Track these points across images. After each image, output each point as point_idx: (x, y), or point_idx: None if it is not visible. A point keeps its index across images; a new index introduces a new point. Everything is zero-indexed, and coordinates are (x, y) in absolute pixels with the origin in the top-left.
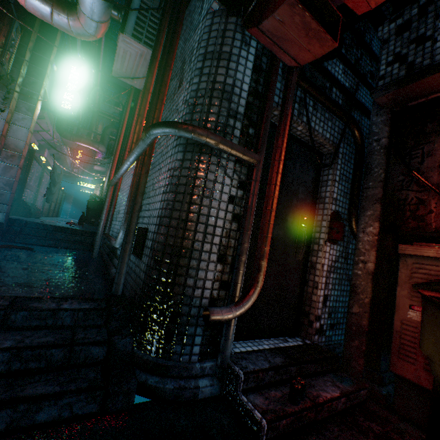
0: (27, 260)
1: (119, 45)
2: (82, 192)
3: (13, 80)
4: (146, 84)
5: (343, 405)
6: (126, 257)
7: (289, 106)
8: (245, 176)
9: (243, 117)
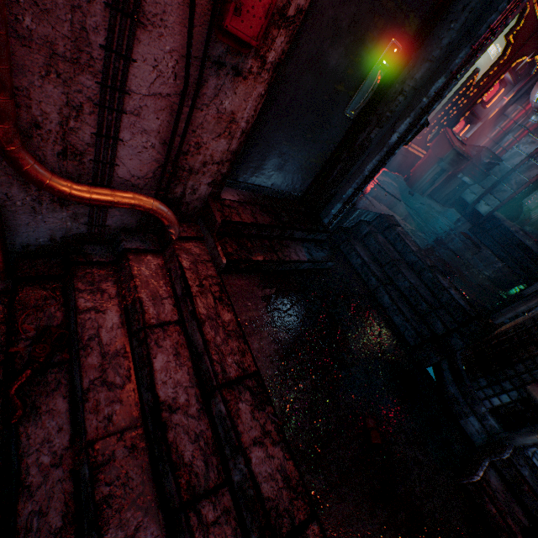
0: (466, 254)
1: None
2: None
3: None
4: None
5: None
6: (531, 301)
7: None
8: None
9: None
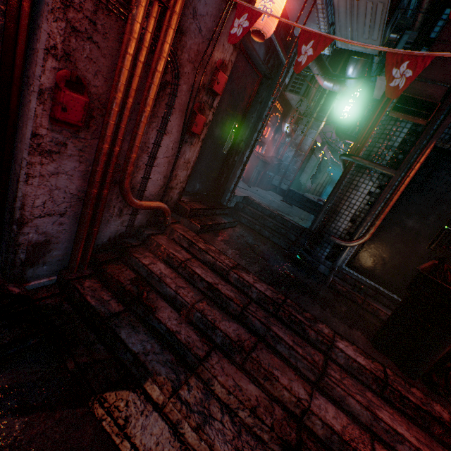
0: (287, 208)
1: (377, 82)
2: None
3: (311, 115)
4: (367, 121)
5: None
6: (320, 214)
7: (430, 142)
8: (384, 182)
9: (396, 149)
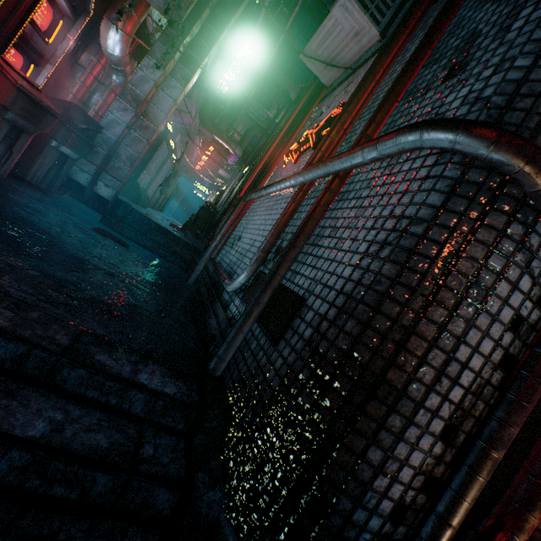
0: (117, 261)
1: (333, 12)
2: (194, 193)
3: (183, 33)
4: (375, 66)
5: None
6: (248, 324)
7: None
8: None
9: None
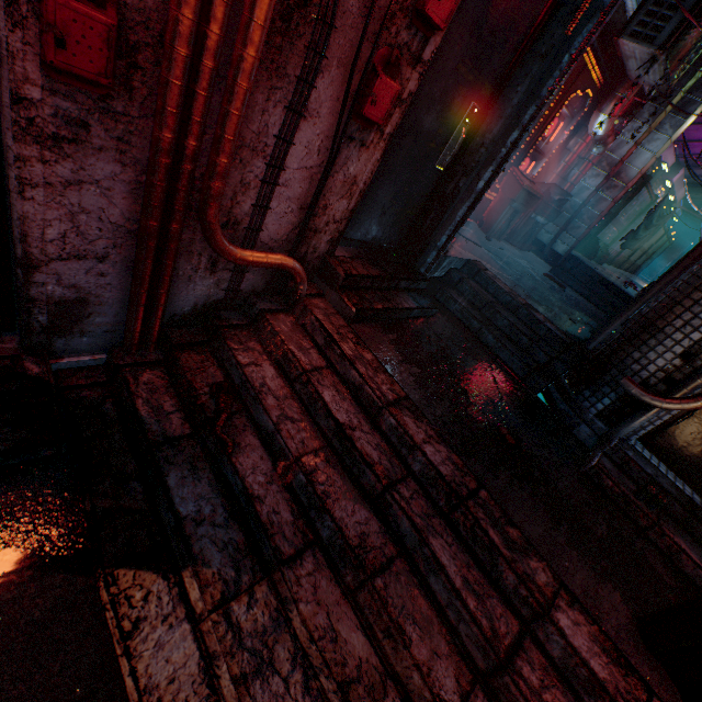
0: (552, 293)
1: None
2: None
3: (669, 97)
4: None
5: (696, 578)
6: (616, 321)
7: None
8: None
9: None
